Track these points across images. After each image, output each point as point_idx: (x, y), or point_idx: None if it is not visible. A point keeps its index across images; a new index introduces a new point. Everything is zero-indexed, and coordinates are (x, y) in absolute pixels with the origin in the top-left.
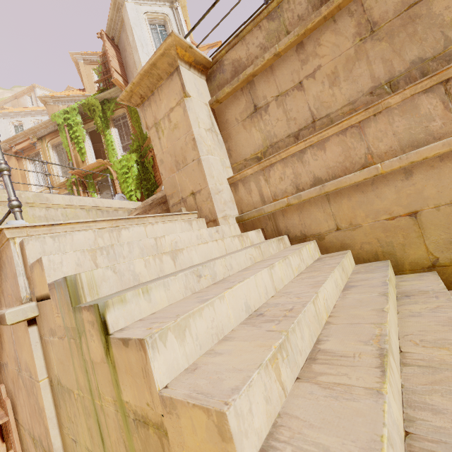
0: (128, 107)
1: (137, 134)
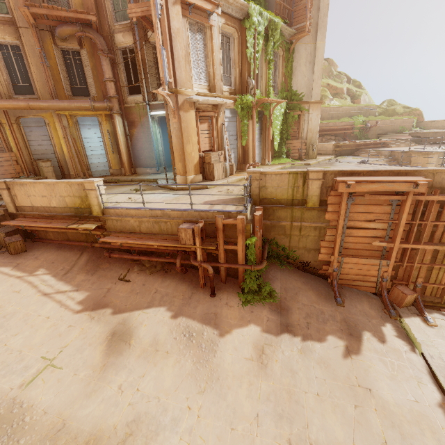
0: (286, 53)
1: (285, 84)
